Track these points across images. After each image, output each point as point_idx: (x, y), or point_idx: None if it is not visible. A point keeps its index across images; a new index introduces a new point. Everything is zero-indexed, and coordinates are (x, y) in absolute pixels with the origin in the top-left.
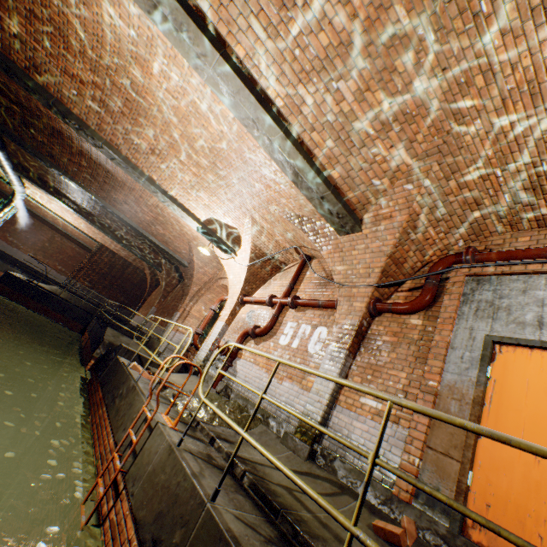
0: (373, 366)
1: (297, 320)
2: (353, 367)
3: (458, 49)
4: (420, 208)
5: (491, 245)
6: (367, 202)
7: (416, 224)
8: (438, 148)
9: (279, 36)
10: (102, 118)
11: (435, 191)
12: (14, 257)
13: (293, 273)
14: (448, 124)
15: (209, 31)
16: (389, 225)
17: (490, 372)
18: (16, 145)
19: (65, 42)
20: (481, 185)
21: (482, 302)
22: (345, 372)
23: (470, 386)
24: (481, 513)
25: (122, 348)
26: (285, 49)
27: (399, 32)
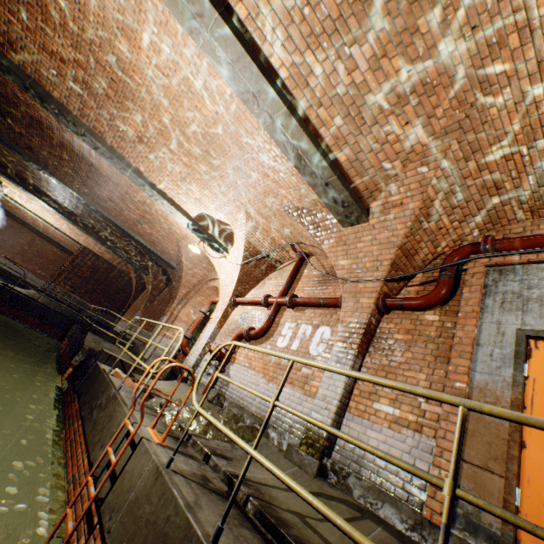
0: (385, 367)
1: (296, 321)
2: (363, 370)
3: (493, 1)
4: (434, 193)
5: (510, 234)
6: (375, 188)
7: (429, 211)
8: (458, 123)
9: None
10: (84, 102)
11: (452, 174)
12: None
13: (289, 272)
14: (472, 95)
15: None
16: (399, 213)
17: (527, 370)
18: None
19: (43, 13)
20: (503, 167)
21: (508, 294)
22: None
23: (505, 387)
24: (538, 541)
25: (103, 353)
26: (292, 8)
27: None
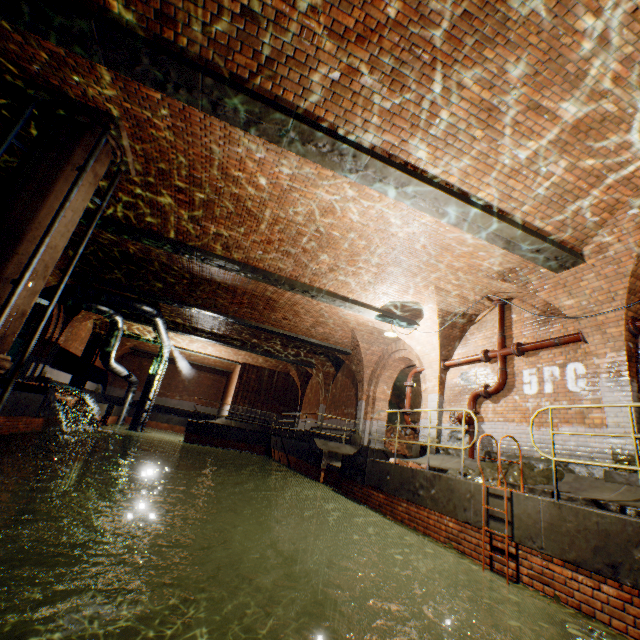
0: None
1: (534, 366)
2: None
3: None
4: None
5: None
6: (585, 237)
7: None
8: None
9: (488, 158)
10: (283, 262)
11: None
12: (166, 406)
13: (493, 322)
14: None
15: (424, 177)
16: (619, 248)
17: None
18: (171, 308)
19: (258, 222)
20: None
21: None
22: (636, 397)
23: None
24: None
25: (368, 450)
26: (494, 164)
27: (608, 117)
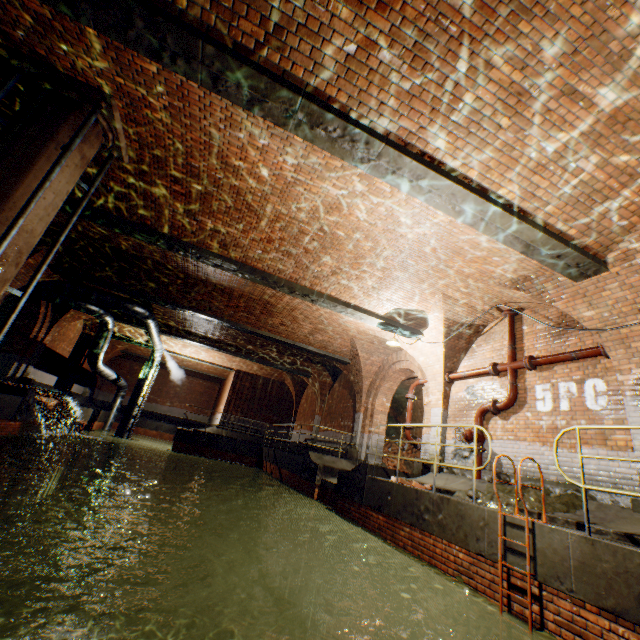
0: None
1: (548, 381)
2: None
3: None
4: None
5: None
6: (610, 243)
7: None
8: None
9: (513, 150)
10: (283, 263)
11: None
12: (155, 412)
13: (502, 333)
14: None
15: (442, 170)
16: None
17: None
18: (164, 310)
19: (258, 218)
20: None
21: None
22: None
23: None
24: None
25: (367, 466)
26: (519, 157)
27: None
